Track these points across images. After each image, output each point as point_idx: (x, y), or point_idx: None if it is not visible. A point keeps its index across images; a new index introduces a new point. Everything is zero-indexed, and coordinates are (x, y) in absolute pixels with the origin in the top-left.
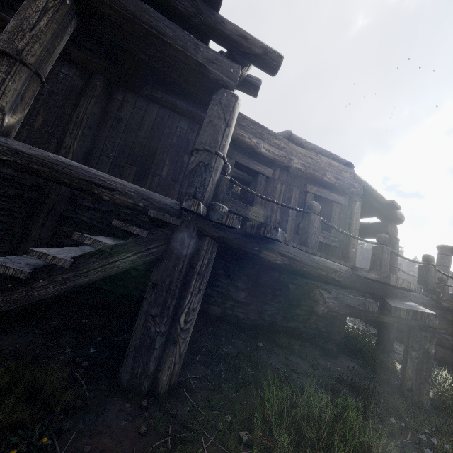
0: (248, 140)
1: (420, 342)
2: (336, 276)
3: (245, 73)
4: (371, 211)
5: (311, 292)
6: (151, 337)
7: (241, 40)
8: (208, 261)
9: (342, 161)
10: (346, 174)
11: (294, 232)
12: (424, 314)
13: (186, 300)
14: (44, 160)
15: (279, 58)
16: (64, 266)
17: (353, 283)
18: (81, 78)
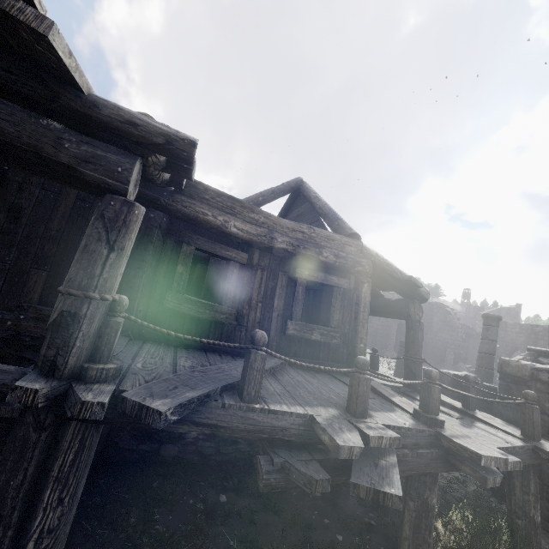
0: (212, 218)
1: (419, 490)
2: (284, 436)
3: (159, 159)
4: (389, 287)
5: (254, 458)
6: None
7: (127, 128)
8: (75, 455)
9: (347, 230)
10: (350, 248)
11: (281, 331)
12: (386, 495)
13: (35, 522)
14: None
15: (190, 147)
16: None
17: (311, 440)
18: None
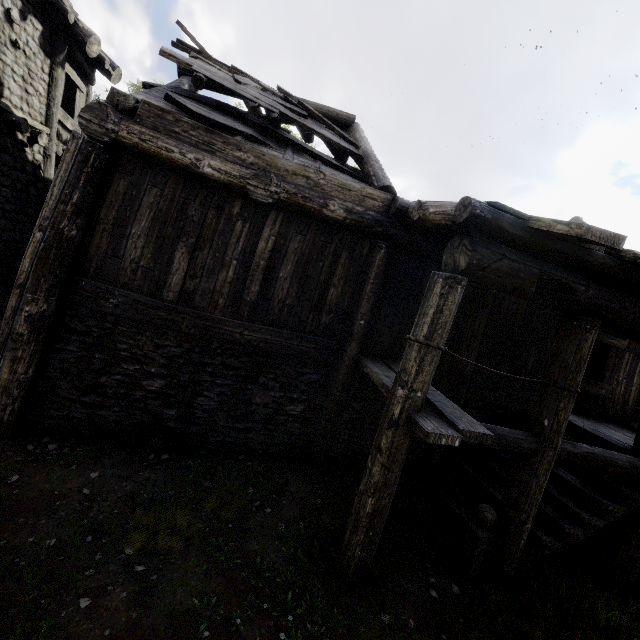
0: None
1: None
2: None
3: None
4: None
5: None
6: (635, 560)
7: None
8: None
9: None
10: None
11: (636, 402)
12: None
13: None
14: (584, 455)
15: None
16: (600, 525)
17: None
18: (470, 286)
